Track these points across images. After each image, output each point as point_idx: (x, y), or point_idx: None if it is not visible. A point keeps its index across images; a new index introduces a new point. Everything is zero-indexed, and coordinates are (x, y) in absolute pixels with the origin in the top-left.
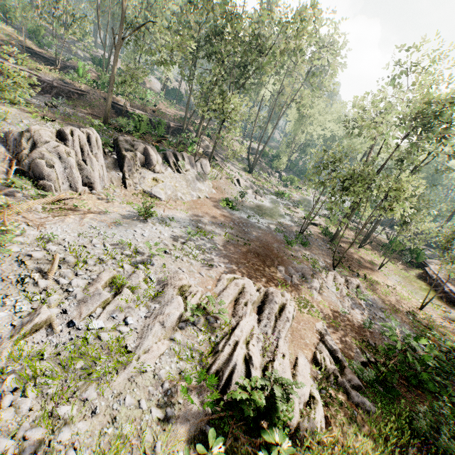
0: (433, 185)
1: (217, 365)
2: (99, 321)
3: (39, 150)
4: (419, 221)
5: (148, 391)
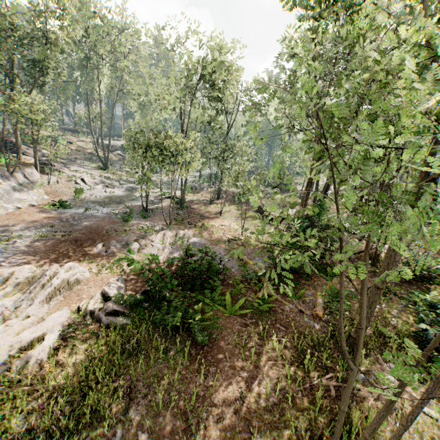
0: (238, 137)
1: None
2: None
3: None
4: (227, 167)
5: None
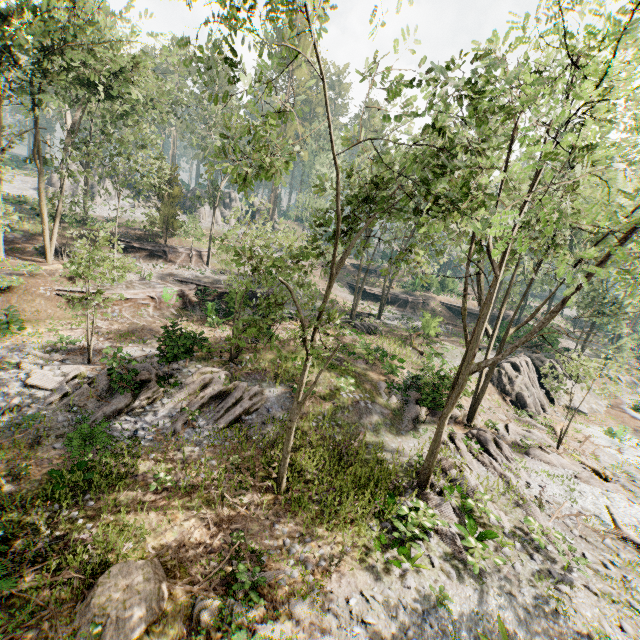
0: None
1: None
2: None
3: (517, 384)
4: None
5: None
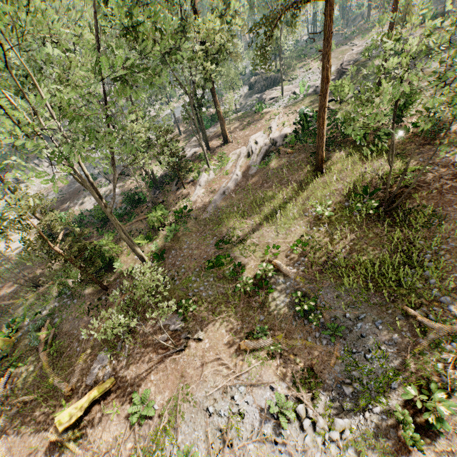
0: None
1: None
2: None
3: None
4: None
5: None
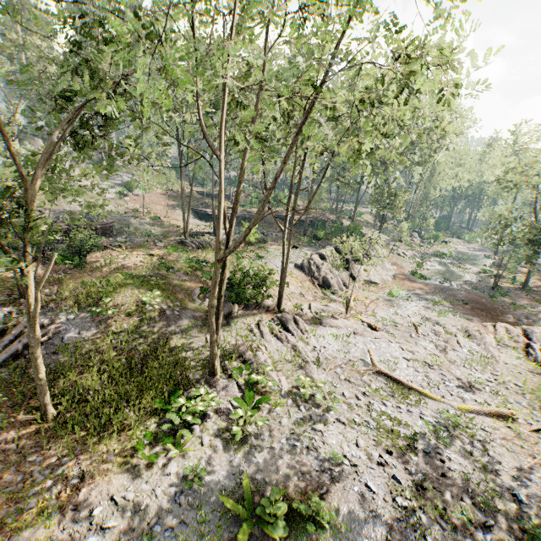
0: None
1: (539, 358)
2: (463, 348)
3: (322, 270)
4: None
5: (516, 370)
